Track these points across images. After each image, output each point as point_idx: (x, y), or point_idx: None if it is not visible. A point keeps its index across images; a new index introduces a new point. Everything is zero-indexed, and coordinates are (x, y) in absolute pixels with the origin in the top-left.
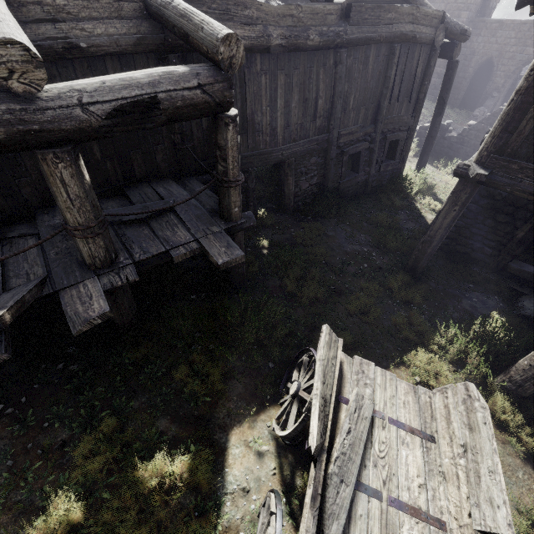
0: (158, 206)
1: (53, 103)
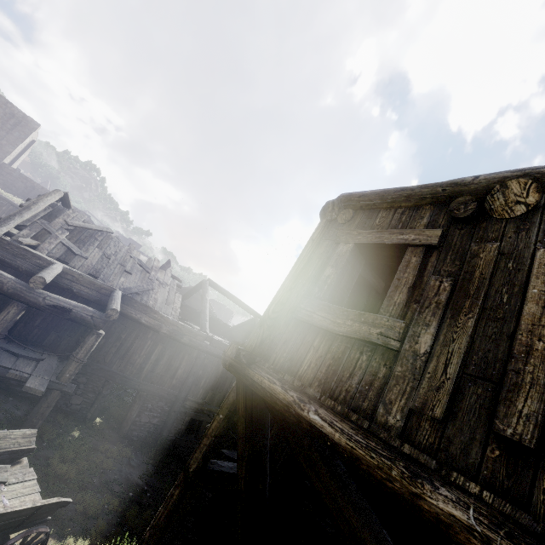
0: (34, 355)
1: (36, 293)
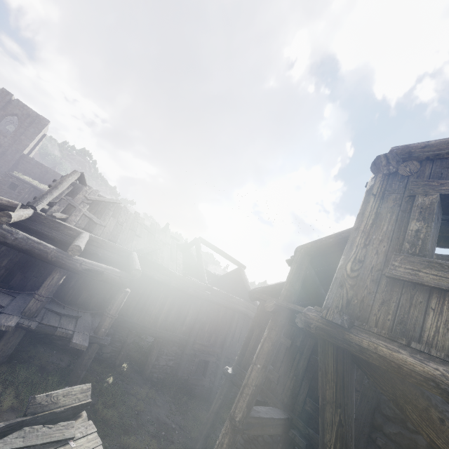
0: (73, 313)
1: (74, 260)
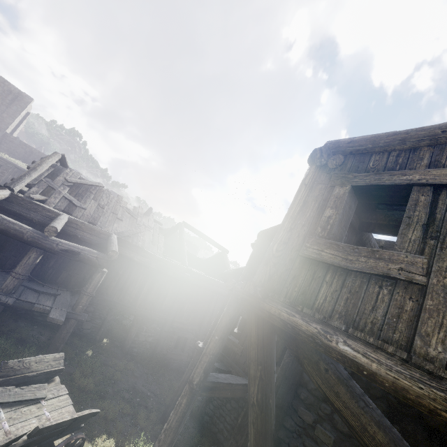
0: (52, 291)
1: (51, 240)
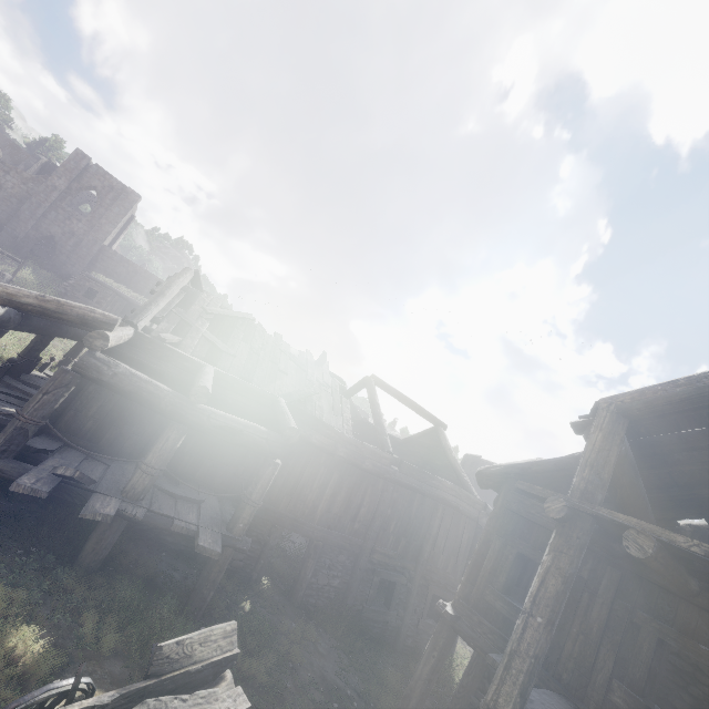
0: (193, 495)
1: (199, 410)
